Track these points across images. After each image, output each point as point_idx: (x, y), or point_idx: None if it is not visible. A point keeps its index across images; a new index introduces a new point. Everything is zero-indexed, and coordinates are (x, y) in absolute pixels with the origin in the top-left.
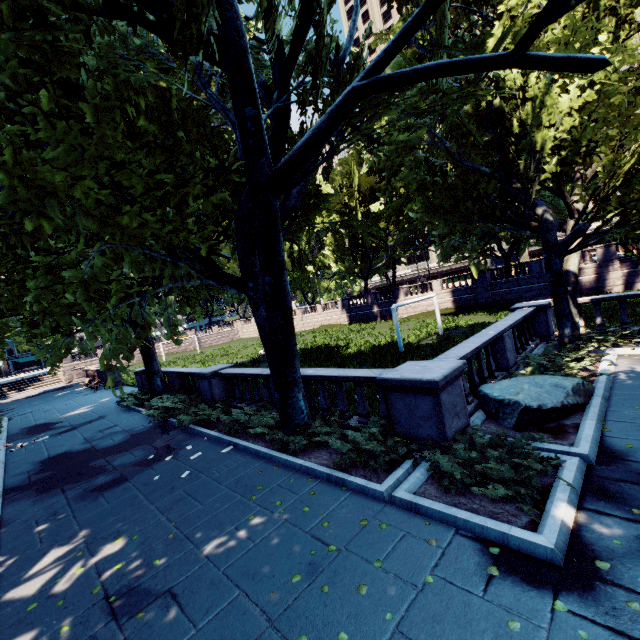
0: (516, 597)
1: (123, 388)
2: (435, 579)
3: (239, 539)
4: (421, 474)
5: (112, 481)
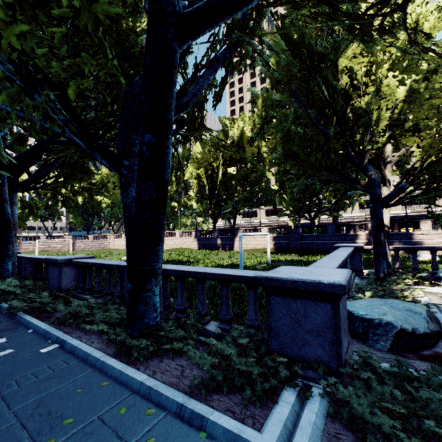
0: None
1: None
2: None
3: None
4: (317, 417)
5: None
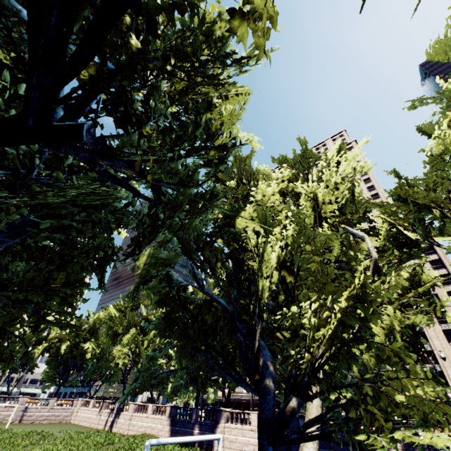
0: None
1: None
2: None
3: None
4: None
5: None
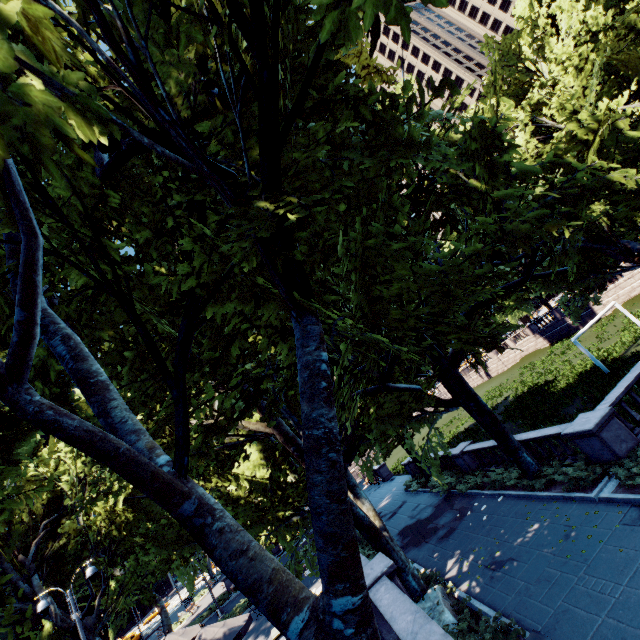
0: None
1: (396, 478)
2: (620, 525)
3: (529, 535)
4: (613, 482)
5: (448, 531)
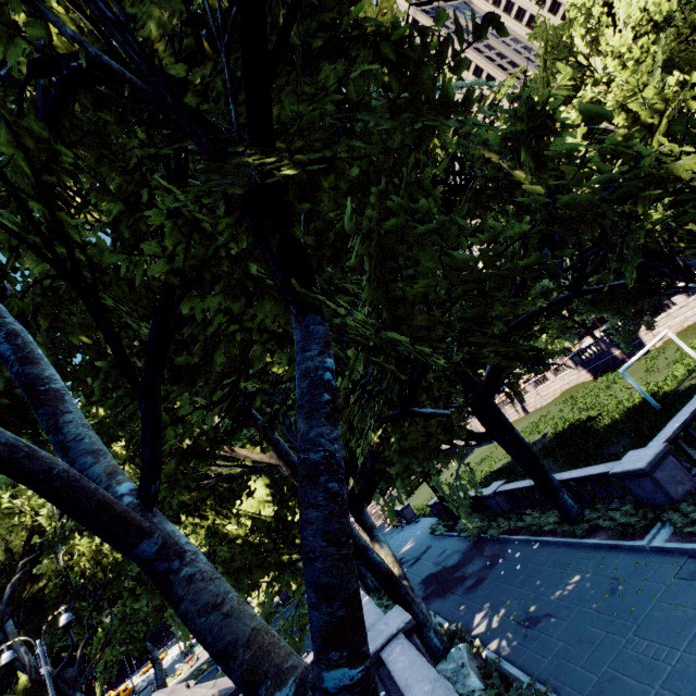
0: None
1: (421, 520)
2: (675, 579)
3: (569, 588)
4: (667, 529)
5: (476, 581)
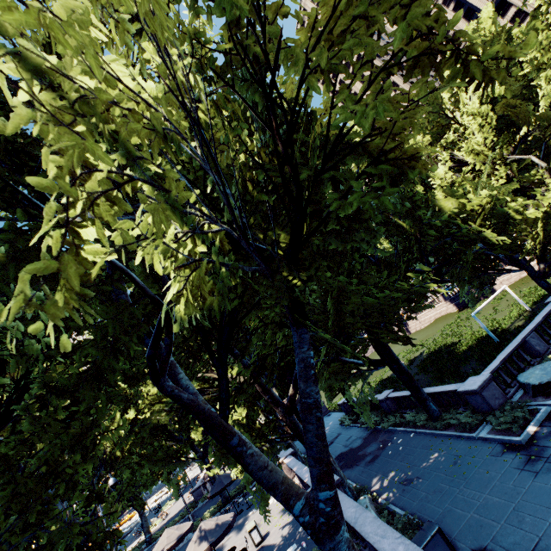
0: (508, 454)
1: (332, 414)
2: (489, 456)
3: (431, 462)
4: (488, 426)
5: (373, 457)
